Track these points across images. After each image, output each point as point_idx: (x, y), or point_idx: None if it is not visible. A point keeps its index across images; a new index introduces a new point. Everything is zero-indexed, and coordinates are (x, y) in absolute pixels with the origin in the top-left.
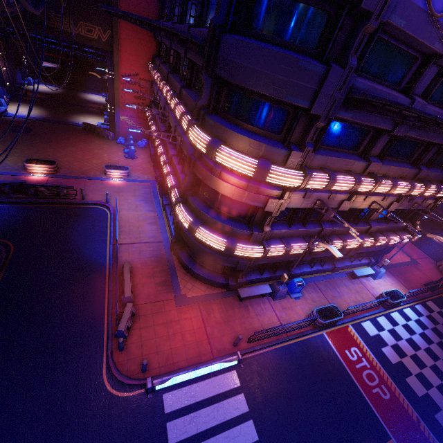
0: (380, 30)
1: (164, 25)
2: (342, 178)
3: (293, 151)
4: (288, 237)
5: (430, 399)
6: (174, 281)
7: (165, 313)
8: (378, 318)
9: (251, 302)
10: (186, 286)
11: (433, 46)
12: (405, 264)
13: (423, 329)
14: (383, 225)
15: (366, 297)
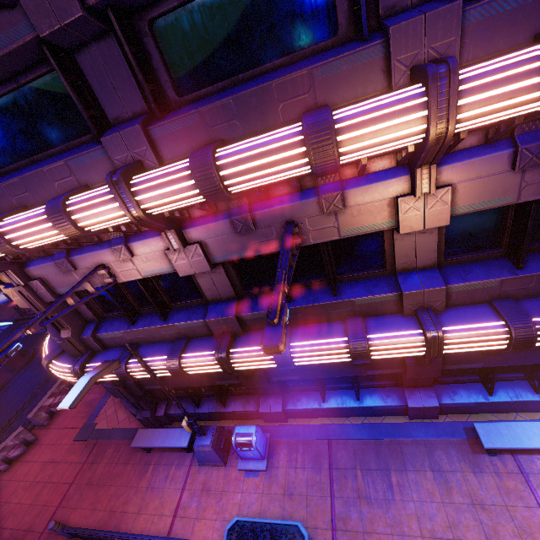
0: None
1: None
2: (16, 219)
3: None
4: (146, 343)
5: None
6: (102, 401)
7: (57, 448)
8: None
9: (162, 457)
10: (107, 411)
11: None
12: None
13: None
14: (484, 279)
15: (513, 537)
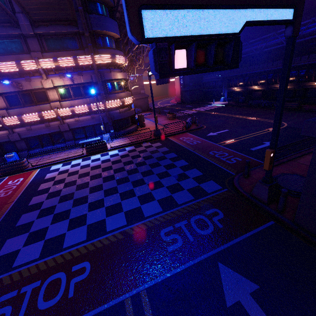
0: None
1: None
2: None
3: None
4: None
5: (47, 189)
6: None
7: None
8: (74, 161)
9: None
10: None
11: None
12: (152, 130)
13: (111, 157)
14: (67, 101)
15: (79, 153)
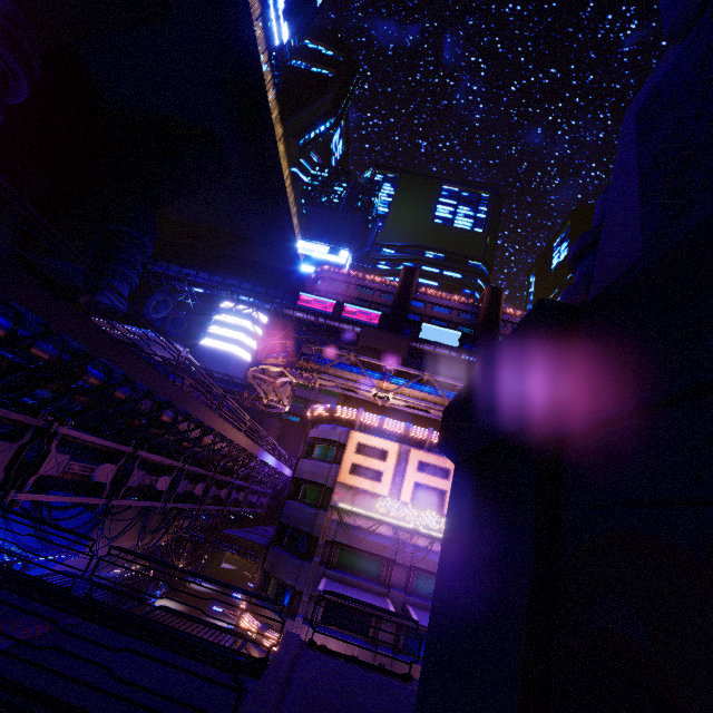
0: (335, 544)
1: (249, 539)
2: None
3: (288, 619)
4: None
5: None
6: None
7: None
8: None
9: None
10: None
11: (380, 554)
12: None
13: None
14: None
15: None
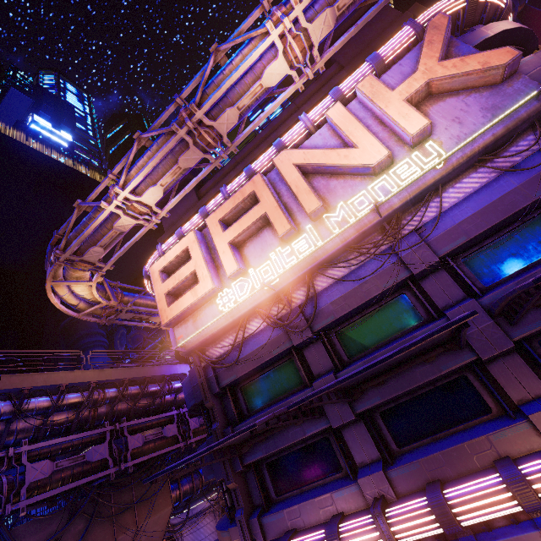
0: (228, 391)
1: None
2: None
3: (230, 528)
4: None
5: None
6: None
7: None
8: None
9: None
10: None
11: (274, 354)
12: None
13: None
14: None
15: None
